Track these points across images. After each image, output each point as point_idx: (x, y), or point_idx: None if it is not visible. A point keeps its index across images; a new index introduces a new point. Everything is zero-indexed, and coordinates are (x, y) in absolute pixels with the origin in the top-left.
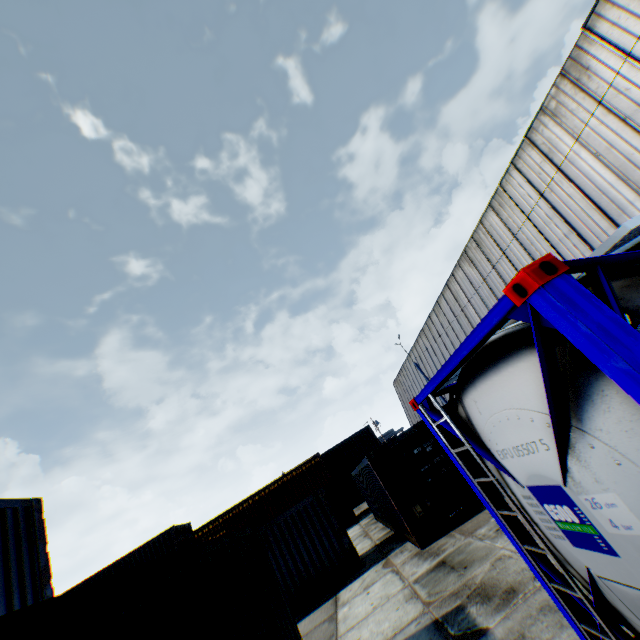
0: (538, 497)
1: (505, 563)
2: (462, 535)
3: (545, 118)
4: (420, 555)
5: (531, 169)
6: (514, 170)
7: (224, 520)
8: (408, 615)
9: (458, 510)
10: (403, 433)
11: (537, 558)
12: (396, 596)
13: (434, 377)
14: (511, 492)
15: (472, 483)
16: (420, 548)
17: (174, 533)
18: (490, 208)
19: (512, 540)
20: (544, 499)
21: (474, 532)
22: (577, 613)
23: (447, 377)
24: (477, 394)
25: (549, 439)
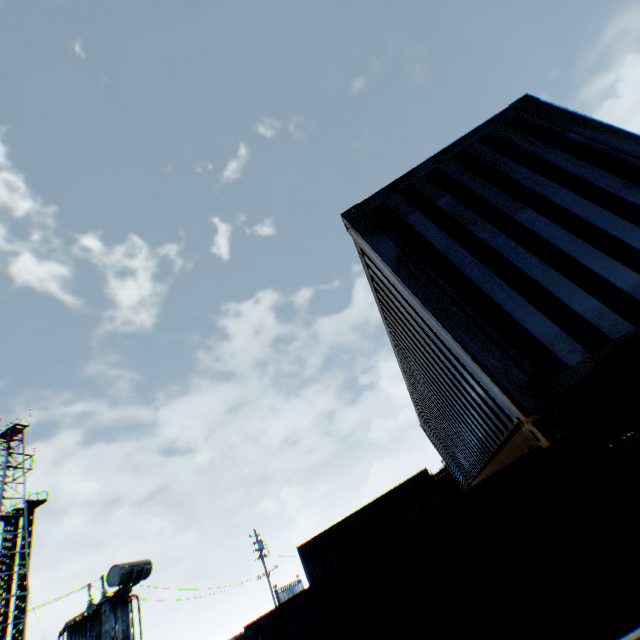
0: None
1: None
2: None
3: None
4: None
5: None
6: None
7: (439, 479)
8: None
9: None
10: None
11: None
12: None
13: None
14: None
15: None
16: None
17: (428, 473)
18: None
19: None
20: None
21: None
22: None
23: None
24: None
25: None
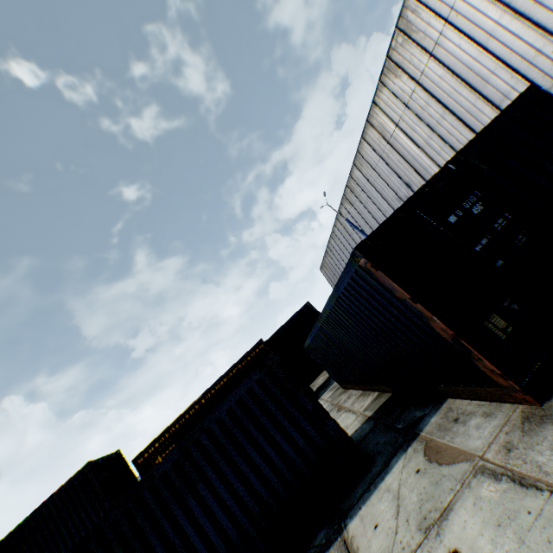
0: None
1: None
2: None
3: None
4: None
5: None
6: None
7: (171, 434)
8: None
9: None
10: (416, 194)
11: None
12: None
13: None
14: None
15: None
16: (529, 405)
17: (91, 471)
18: None
19: None
20: None
21: None
22: None
23: None
24: None
25: None
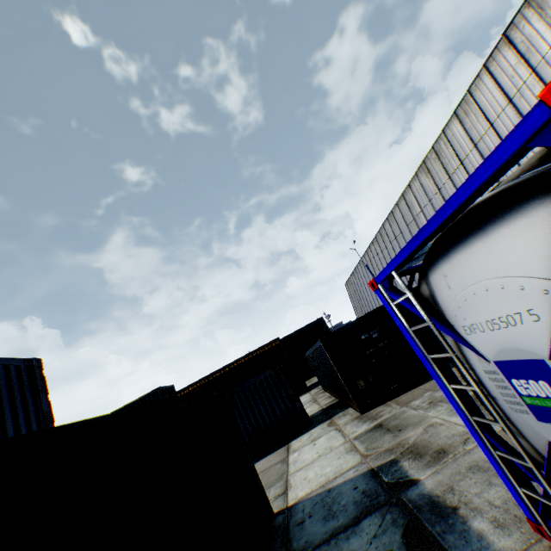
0: (506, 372)
1: (437, 429)
2: (398, 405)
3: (529, 12)
4: (360, 419)
5: (504, 72)
6: (485, 74)
7: (201, 385)
8: (348, 464)
9: (395, 386)
10: (353, 321)
11: (483, 429)
12: (338, 448)
13: (401, 251)
14: (469, 368)
15: (425, 359)
16: (360, 413)
17: (160, 392)
18: (454, 117)
19: (459, 412)
20: (514, 374)
21: (409, 403)
22: (515, 478)
23: (416, 250)
24: (449, 267)
25: (543, 308)
